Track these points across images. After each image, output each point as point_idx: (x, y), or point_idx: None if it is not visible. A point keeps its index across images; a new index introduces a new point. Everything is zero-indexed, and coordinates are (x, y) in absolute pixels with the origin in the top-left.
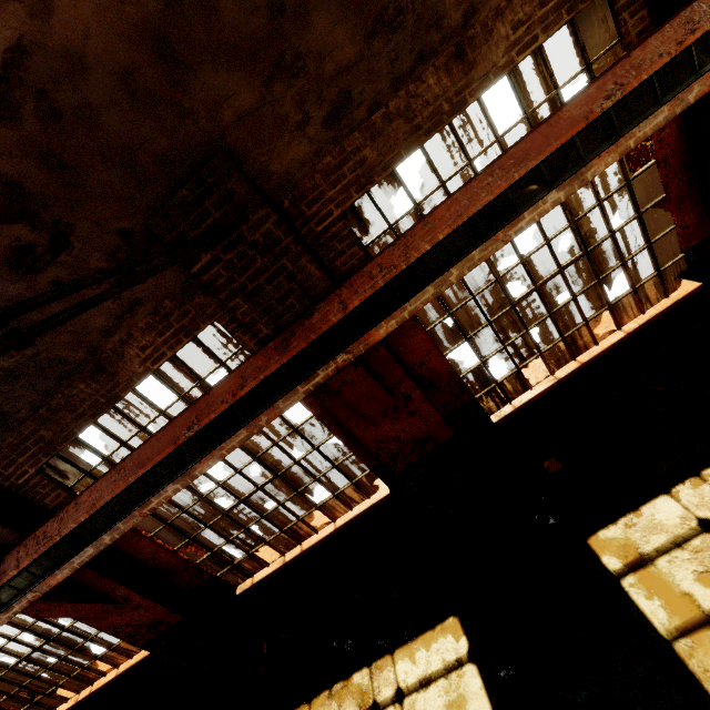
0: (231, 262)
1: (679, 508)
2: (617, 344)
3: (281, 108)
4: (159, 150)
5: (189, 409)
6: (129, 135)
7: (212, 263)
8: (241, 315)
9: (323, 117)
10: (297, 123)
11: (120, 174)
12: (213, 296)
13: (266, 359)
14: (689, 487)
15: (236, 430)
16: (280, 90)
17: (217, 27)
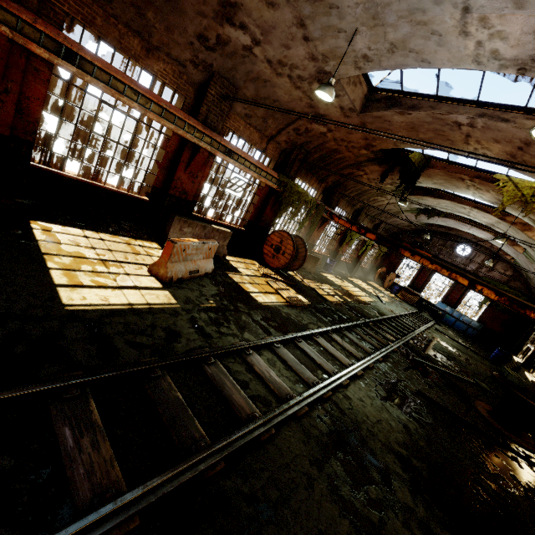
0: None
1: (82, 232)
2: (111, 190)
3: None
4: None
5: None
6: None
7: None
8: None
9: None
10: None
11: None
12: None
13: None
14: (91, 232)
15: None
16: None
17: None
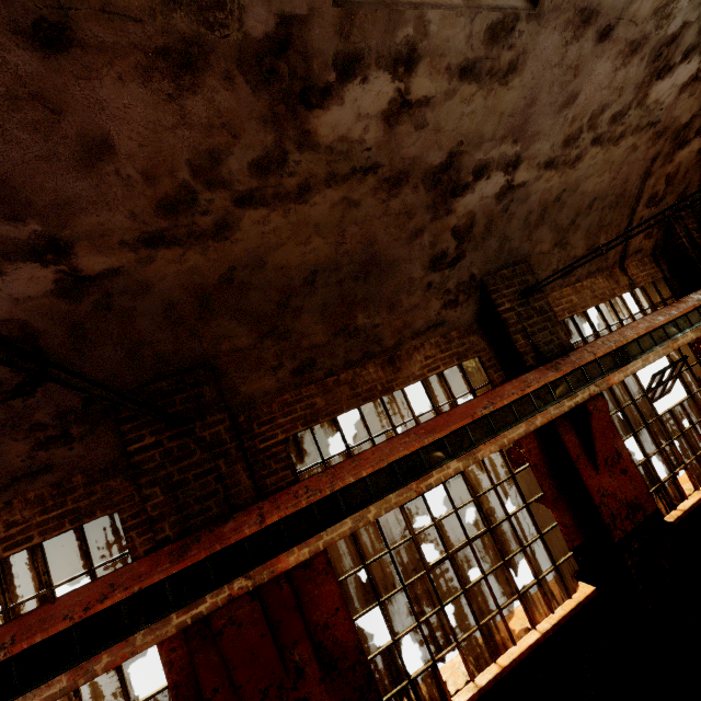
0: (171, 449)
1: None
2: (535, 646)
3: (265, 353)
4: (163, 350)
5: (10, 623)
6: (148, 335)
7: (152, 446)
8: (151, 506)
9: (292, 368)
10: (273, 366)
11: (122, 356)
12: (131, 483)
13: (153, 565)
14: None
15: (54, 675)
16: (268, 344)
17: (244, 301)
